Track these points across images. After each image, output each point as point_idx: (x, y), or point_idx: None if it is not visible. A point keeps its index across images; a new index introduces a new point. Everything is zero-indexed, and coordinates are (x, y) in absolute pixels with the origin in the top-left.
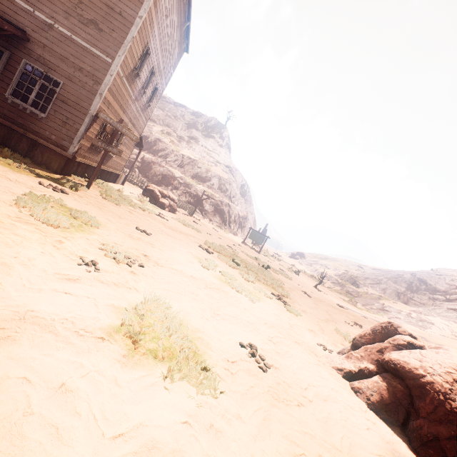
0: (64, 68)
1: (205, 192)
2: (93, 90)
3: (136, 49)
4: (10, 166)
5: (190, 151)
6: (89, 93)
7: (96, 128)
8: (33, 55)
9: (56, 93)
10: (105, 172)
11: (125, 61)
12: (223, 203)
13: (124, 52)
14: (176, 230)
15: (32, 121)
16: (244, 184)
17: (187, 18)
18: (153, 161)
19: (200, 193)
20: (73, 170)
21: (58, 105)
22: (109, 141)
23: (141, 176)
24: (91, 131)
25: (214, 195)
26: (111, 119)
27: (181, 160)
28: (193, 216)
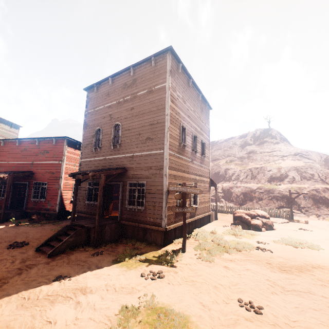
0: (143, 173)
1: (289, 189)
2: (160, 175)
3: (174, 133)
4: (127, 262)
5: (253, 162)
6: (159, 179)
7: (173, 197)
8: (130, 176)
9: (144, 190)
10: (197, 220)
11: (171, 144)
12: (318, 190)
13: (167, 140)
14: (289, 267)
15: (139, 215)
16: (326, 158)
17: (198, 93)
18: (230, 186)
19: (285, 193)
20: (172, 236)
21: (147, 197)
22: (182, 204)
23: (227, 202)
24: (170, 202)
25: (301, 187)
26: (177, 187)
27: (250, 173)
28: (294, 218)
